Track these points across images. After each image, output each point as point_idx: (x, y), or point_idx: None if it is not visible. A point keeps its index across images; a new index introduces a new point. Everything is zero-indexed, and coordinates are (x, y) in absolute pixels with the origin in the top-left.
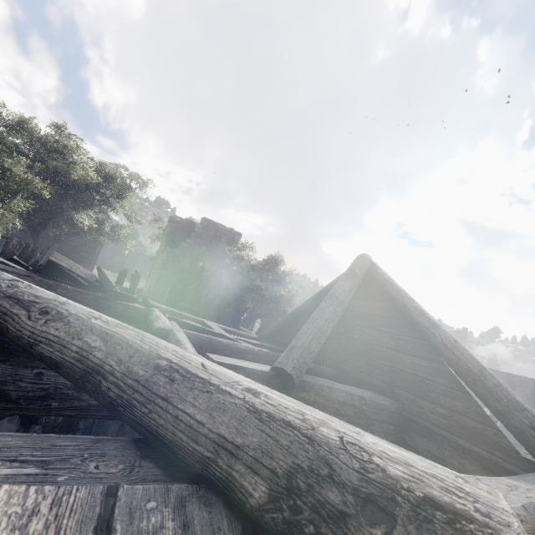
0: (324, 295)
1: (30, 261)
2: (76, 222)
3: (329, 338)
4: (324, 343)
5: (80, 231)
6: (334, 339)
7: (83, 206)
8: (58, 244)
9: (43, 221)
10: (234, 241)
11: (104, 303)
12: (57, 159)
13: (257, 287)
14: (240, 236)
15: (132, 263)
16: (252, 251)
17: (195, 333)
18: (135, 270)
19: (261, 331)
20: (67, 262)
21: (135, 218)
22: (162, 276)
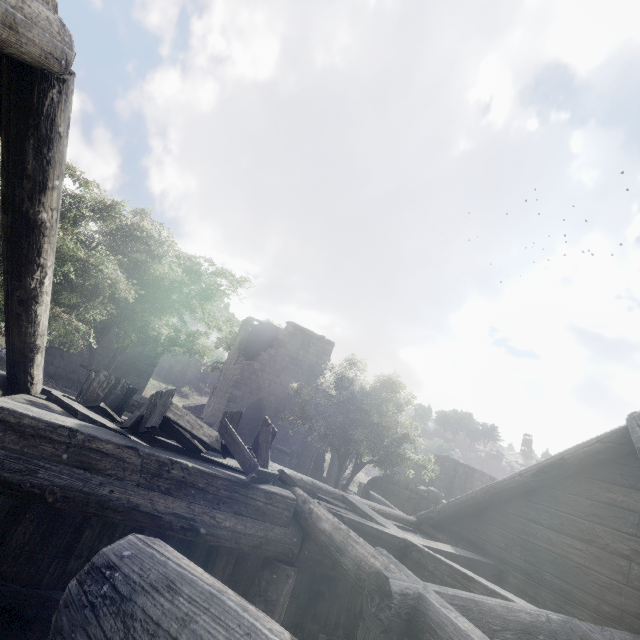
0: (557, 470)
1: (75, 373)
2: (149, 330)
3: (591, 556)
4: (581, 566)
5: (150, 340)
6: (607, 563)
7: (161, 310)
8: (119, 356)
9: (106, 327)
10: (325, 352)
11: (238, 491)
12: (140, 251)
13: (371, 422)
14: (332, 345)
15: (182, 370)
16: (361, 369)
17: (450, 592)
18: (264, 419)
19: (373, 485)
20: (187, 419)
21: (216, 323)
22: (234, 396)
